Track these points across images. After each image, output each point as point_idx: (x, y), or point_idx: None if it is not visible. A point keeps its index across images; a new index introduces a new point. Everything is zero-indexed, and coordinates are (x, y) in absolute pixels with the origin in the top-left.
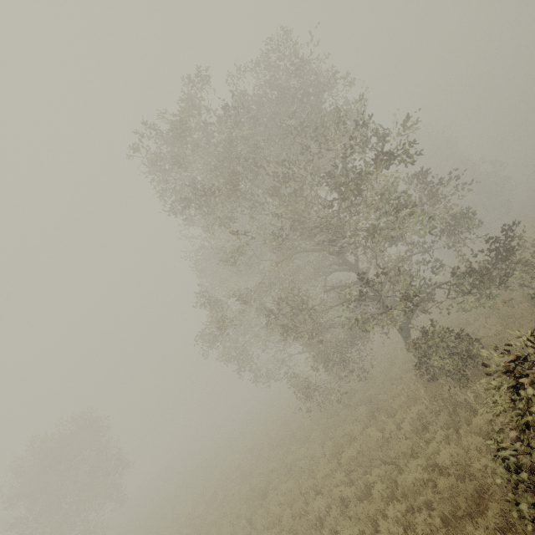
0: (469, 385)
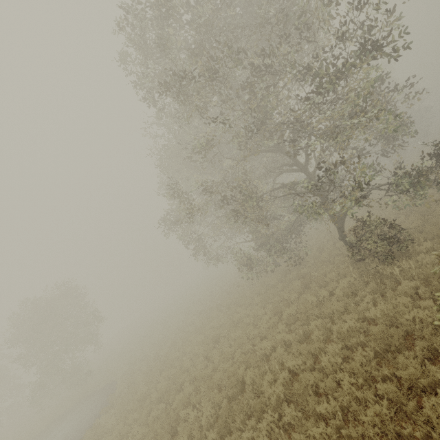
0: (393, 263)
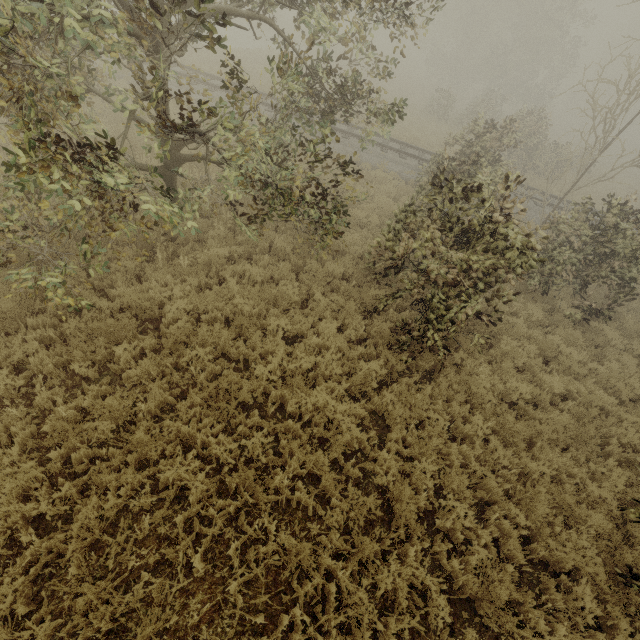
0: None
